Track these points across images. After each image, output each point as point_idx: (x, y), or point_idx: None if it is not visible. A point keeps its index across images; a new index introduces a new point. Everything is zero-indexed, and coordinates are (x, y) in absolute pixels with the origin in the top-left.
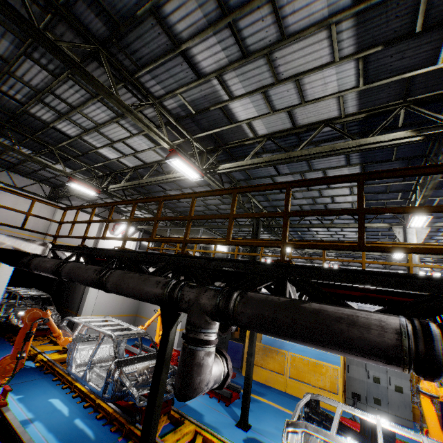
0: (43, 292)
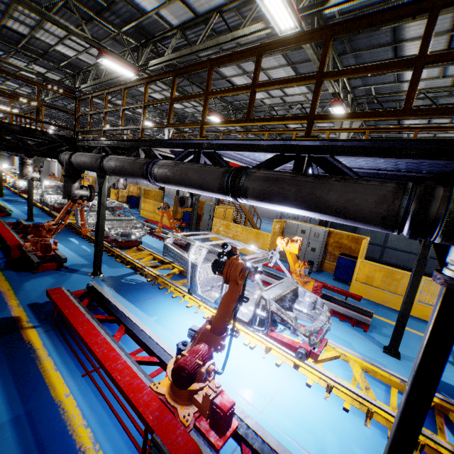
0: None
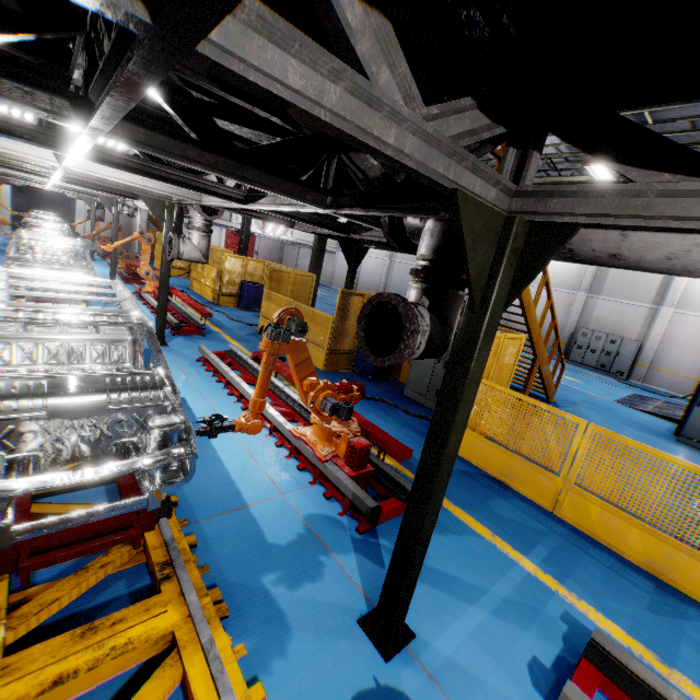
0: (56, 214)
